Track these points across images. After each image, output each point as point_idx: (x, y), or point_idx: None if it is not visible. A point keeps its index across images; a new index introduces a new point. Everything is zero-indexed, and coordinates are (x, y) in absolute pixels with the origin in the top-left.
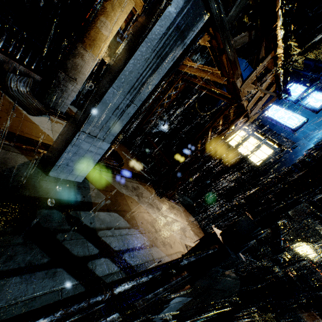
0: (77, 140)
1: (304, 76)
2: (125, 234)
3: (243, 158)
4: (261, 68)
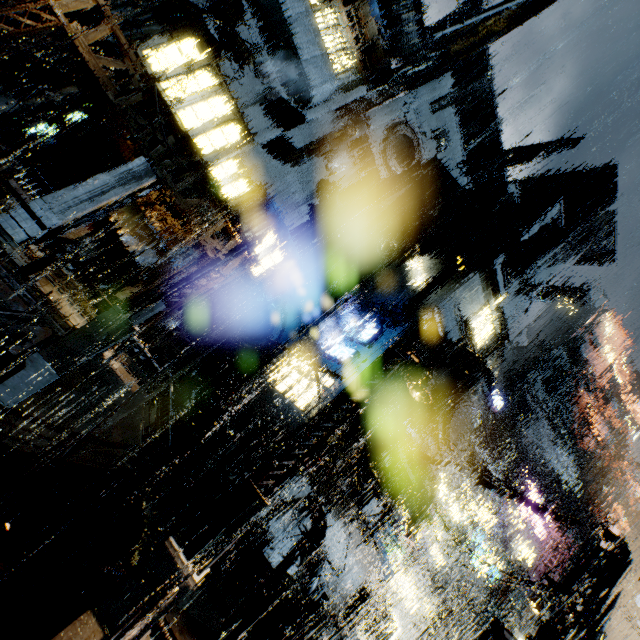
0: (35, 203)
1: (362, 317)
2: None
3: (287, 403)
4: (216, 228)
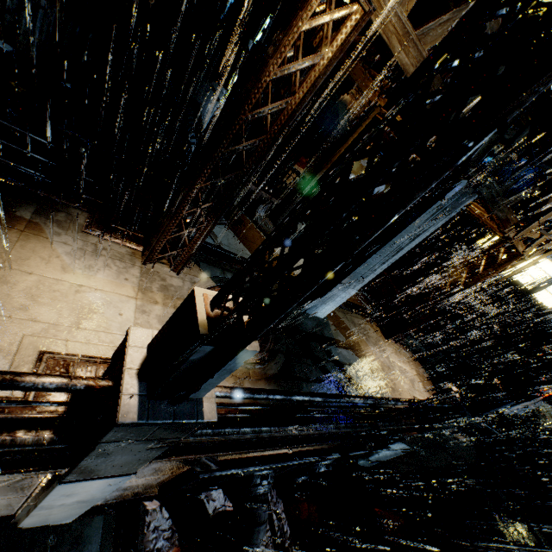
0: (335, 289)
1: None
2: (361, 372)
3: (522, 293)
4: (547, 217)
